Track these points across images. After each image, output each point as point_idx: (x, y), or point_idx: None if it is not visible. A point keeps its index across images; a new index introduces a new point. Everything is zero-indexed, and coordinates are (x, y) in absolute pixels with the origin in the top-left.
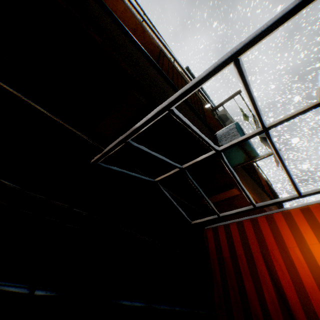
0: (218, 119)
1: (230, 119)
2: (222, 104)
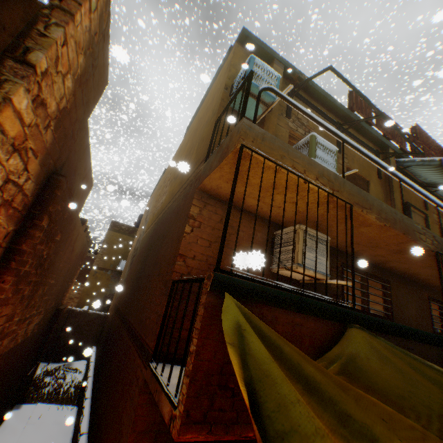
0: None
1: None
2: None
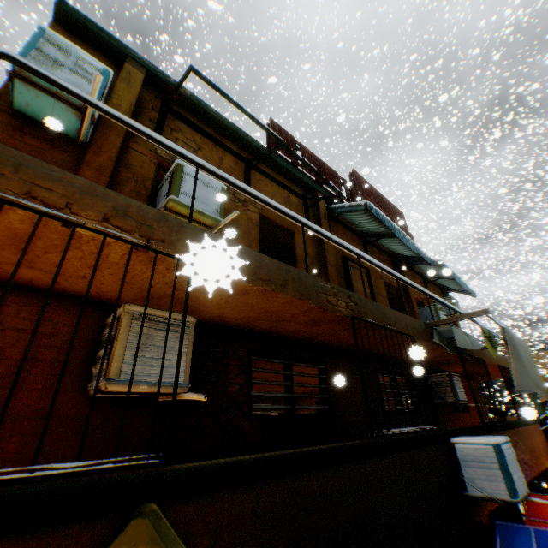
0: (439, 342)
1: (462, 347)
2: (448, 322)
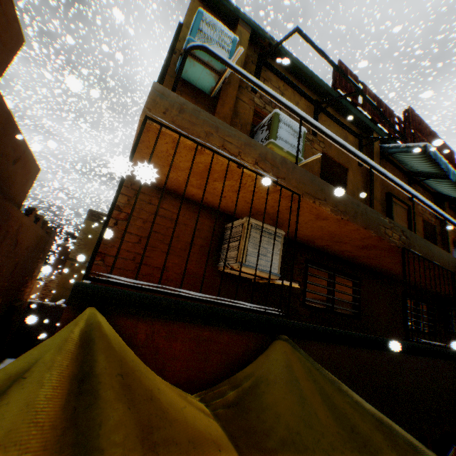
0: None
1: None
2: None
